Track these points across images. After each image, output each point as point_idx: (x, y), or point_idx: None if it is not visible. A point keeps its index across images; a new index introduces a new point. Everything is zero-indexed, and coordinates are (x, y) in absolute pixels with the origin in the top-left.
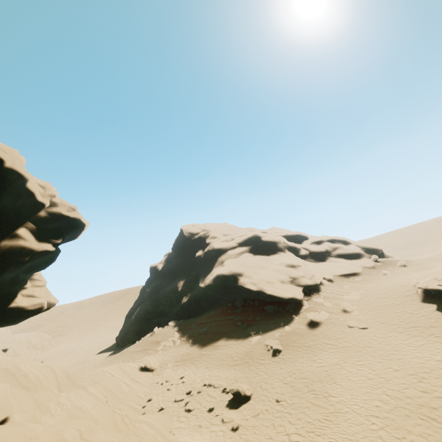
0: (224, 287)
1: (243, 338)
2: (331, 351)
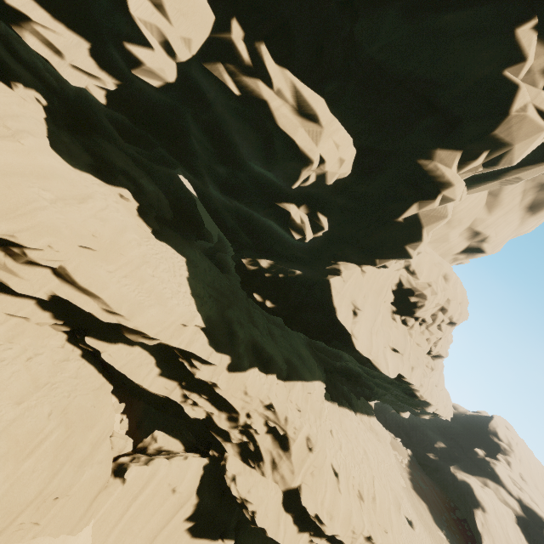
0: (463, 495)
1: (436, 523)
2: None
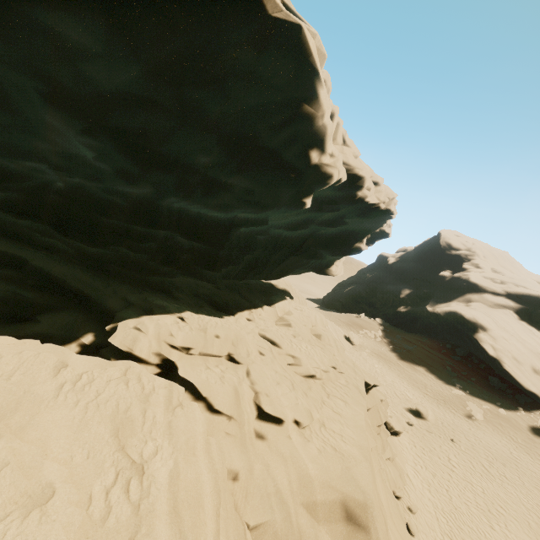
0: (454, 327)
1: (445, 382)
2: (538, 462)
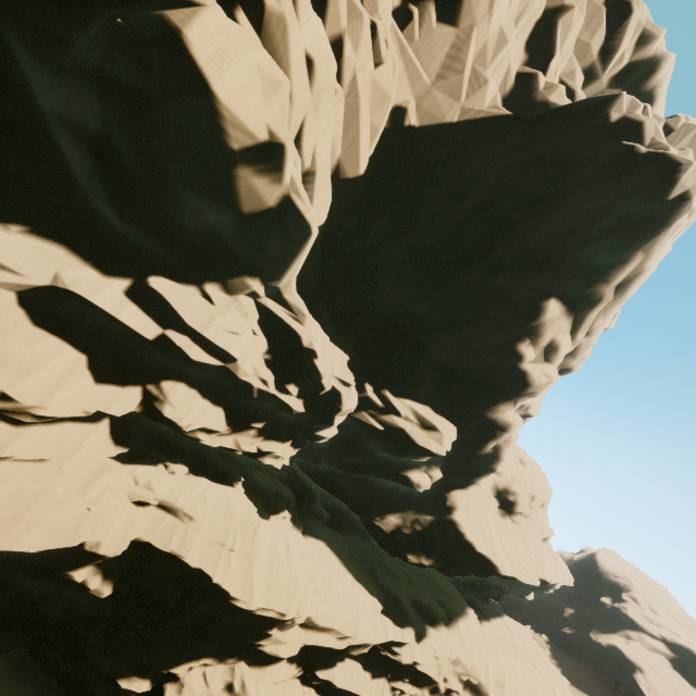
0: (616, 662)
1: None
2: None
